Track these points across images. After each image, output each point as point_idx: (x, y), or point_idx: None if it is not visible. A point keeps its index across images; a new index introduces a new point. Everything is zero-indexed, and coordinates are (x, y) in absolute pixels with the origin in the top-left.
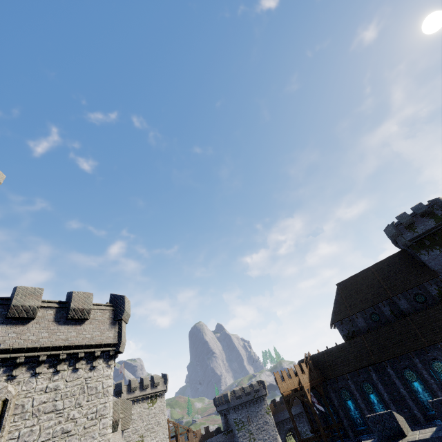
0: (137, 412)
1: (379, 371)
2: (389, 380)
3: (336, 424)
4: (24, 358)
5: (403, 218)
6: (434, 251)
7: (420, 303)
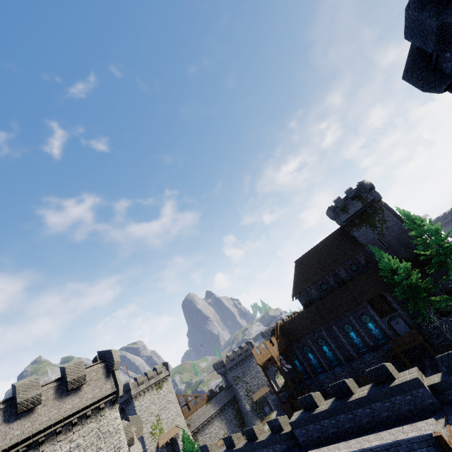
0: (149, 400)
1: (328, 329)
2: (335, 334)
3: (301, 374)
4: (44, 436)
5: (338, 203)
6: (362, 228)
7: (354, 271)
